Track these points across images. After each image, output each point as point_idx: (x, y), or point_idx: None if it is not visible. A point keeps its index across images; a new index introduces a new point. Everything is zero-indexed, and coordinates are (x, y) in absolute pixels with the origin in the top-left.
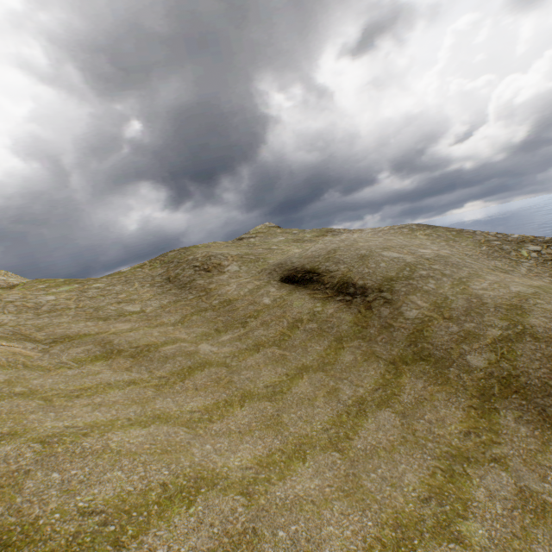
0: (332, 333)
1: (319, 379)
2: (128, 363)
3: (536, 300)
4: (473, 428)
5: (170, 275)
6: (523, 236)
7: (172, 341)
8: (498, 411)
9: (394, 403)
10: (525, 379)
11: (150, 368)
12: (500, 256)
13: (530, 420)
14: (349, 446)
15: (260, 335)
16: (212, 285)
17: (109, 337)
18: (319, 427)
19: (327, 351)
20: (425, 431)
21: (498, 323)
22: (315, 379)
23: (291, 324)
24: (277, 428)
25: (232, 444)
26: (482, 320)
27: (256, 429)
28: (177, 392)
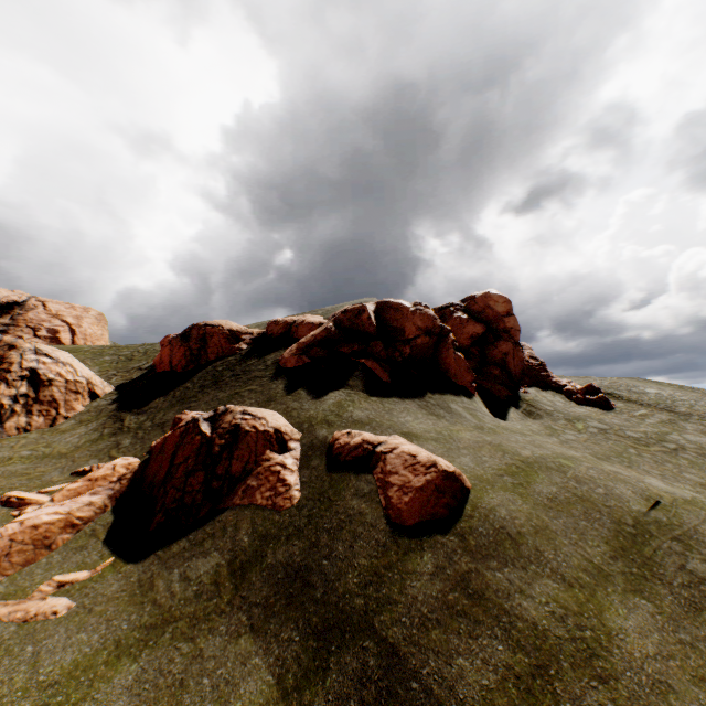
0: None
1: None
2: None
3: None
4: None
5: None
6: None
7: None
8: None
9: None
10: None
11: None
12: None
13: None
14: None
15: None
16: None
17: None
18: None
19: None
20: None
21: None
22: None
23: None
24: None
25: None
26: None
27: None
28: None
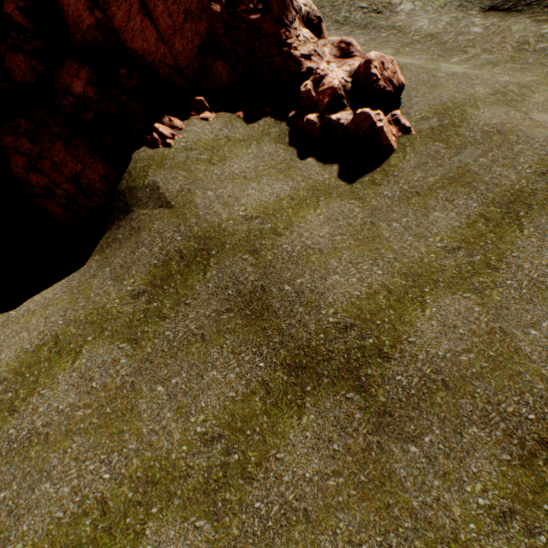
0: None
1: None
2: None
3: None
4: None
5: (336, 20)
6: None
7: None
8: None
9: None
10: None
11: None
12: None
13: None
14: None
15: (487, 59)
16: (398, 24)
17: None
18: None
19: None
20: None
21: None
22: None
23: (517, 49)
24: None
25: None
26: None
27: None
28: None
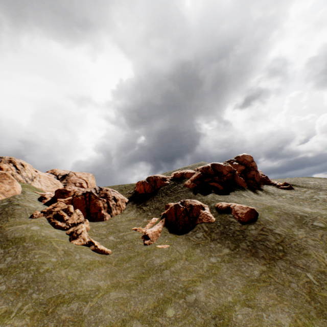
0: None
1: None
2: None
3: None
4: None
5: None
6: None
7: None
8: None
9: None
10: None
11: None
12: None
13: None
14: None
15: None
16: None
17: None
18: None
19: None
20: None
21: None
22: None
23: None
24: None
25: None
26: None
27: None
28: None
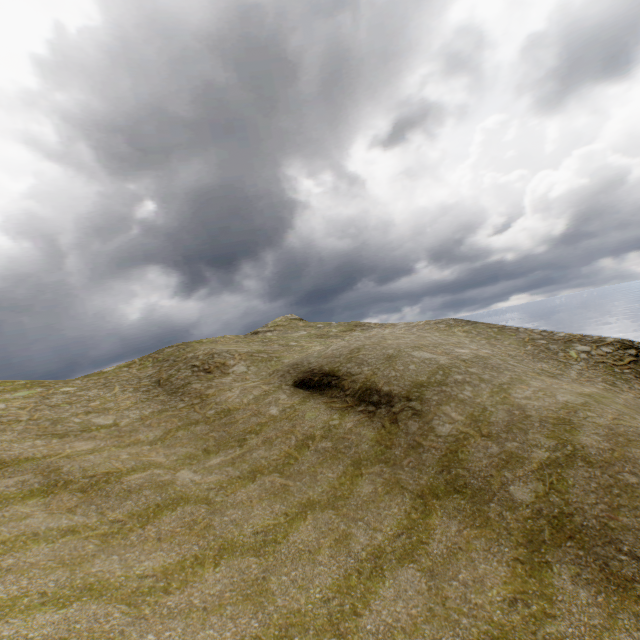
0: (349, 454)
1: (327, 521)
2: (73, 500)
3: (586, 412)
4: (520, 592)
5: (161, 377)
6: (570, 335)
7: (144, 466)
8: (550, 566)
9: (420, 555)
10: (581, 519)
11: (103, 508)
12: (547, 357)
13: (590, 579)
14: (355, 627)
15: (260, 456)
16: (211, 389)
17: (58, 462)
18: (318, 596)
19: (341, 479)
20: (459, 599)
21: (544, 441)
22: (321, 521)
23: (301, 442)
24: (259, 599)
25: (188, 631)
26: (526, 438)
27: (229, 602)
28: (130, 544)
